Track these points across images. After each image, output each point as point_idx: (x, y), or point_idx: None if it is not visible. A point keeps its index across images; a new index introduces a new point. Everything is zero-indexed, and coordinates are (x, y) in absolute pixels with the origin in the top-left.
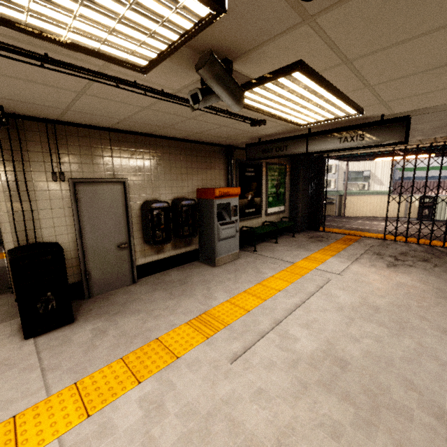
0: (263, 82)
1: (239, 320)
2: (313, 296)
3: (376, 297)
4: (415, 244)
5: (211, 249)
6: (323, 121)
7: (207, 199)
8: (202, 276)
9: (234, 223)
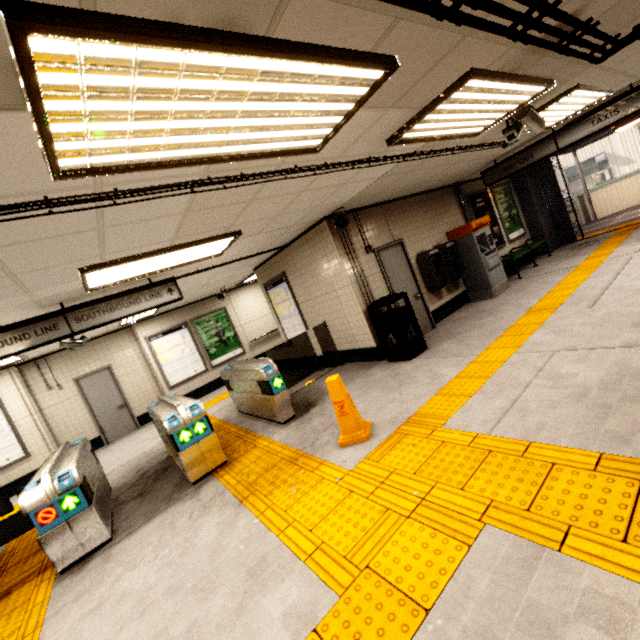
0: (546, 108)
1: (567, 300)
2: (624, 269)
3: None
4: None
5: (484, 282)
6: (572, 115)
7: (463, 237)
8: (491, 304)
9: (494, 251)
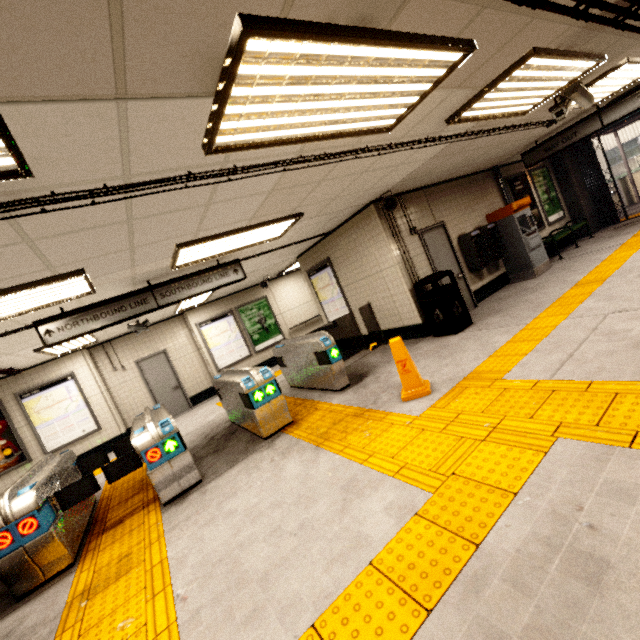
0: (595, 83)
1: (615, 272)
2: None
3: None
4: None
5: (525, 263)
6: (618, 90)
7: (504, 218)
8: (534, 283)
9: (535, 232)
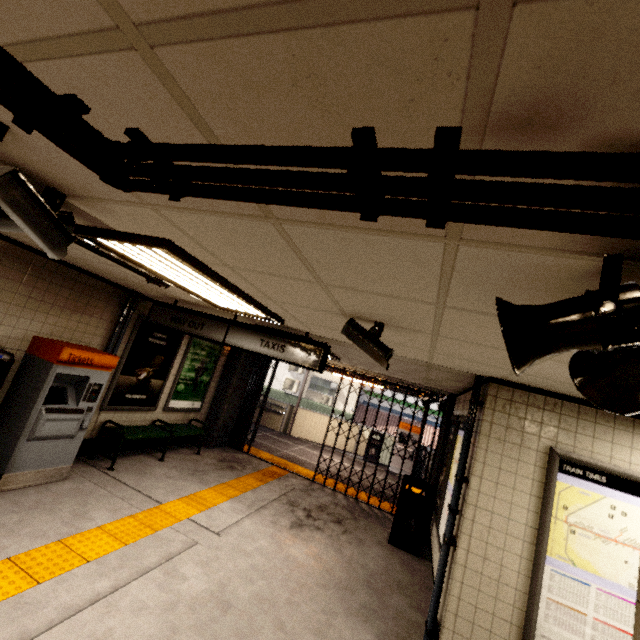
0: (125, 240)
1: None
2: (145, 576)
3: (242, 583)
4: (343, 495)
5: (5, 454)
6: (243, 313)
7: (44, 360)
8: None
9: (82, 412)
